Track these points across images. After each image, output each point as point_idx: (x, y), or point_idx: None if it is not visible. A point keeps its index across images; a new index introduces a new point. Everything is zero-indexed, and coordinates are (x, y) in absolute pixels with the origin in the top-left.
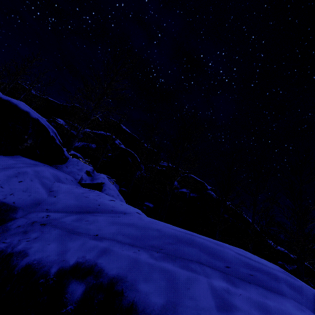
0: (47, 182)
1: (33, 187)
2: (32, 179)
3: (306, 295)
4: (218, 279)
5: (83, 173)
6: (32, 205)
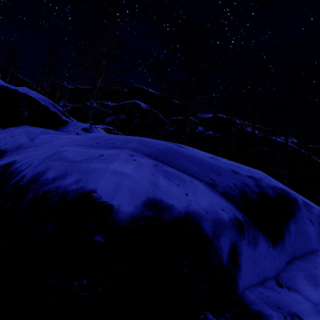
0: (34, 135)
1: (20, 139)
2: (20, 134)
3: (160, 149)
4: (71, 147)
5: (79, 130)
6: (16, 148)
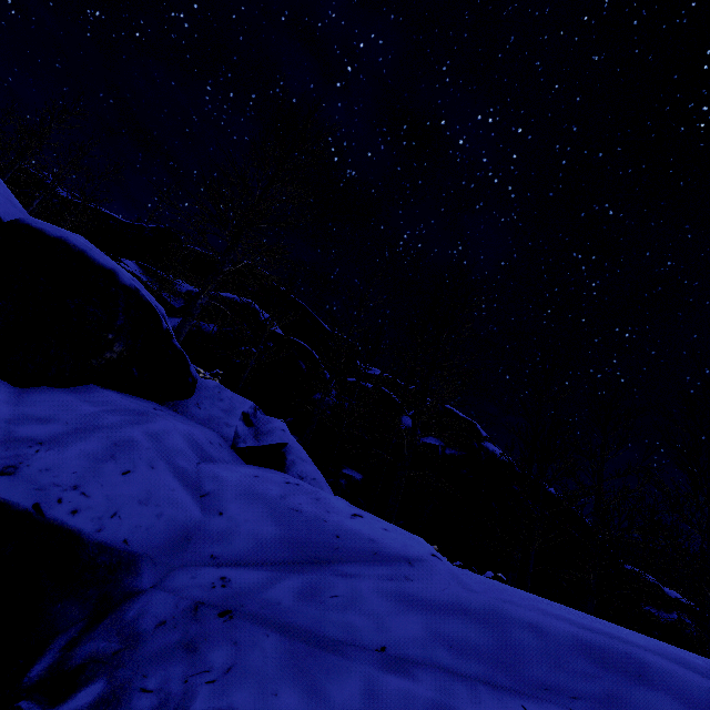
0: (186, 465)
1: (162, 488)
2: (152, 464)
3: None
4: None
5: (237, 422)
6: (172, 545)
